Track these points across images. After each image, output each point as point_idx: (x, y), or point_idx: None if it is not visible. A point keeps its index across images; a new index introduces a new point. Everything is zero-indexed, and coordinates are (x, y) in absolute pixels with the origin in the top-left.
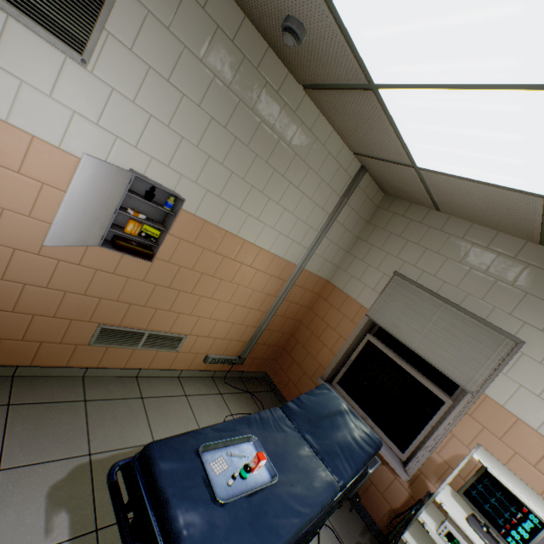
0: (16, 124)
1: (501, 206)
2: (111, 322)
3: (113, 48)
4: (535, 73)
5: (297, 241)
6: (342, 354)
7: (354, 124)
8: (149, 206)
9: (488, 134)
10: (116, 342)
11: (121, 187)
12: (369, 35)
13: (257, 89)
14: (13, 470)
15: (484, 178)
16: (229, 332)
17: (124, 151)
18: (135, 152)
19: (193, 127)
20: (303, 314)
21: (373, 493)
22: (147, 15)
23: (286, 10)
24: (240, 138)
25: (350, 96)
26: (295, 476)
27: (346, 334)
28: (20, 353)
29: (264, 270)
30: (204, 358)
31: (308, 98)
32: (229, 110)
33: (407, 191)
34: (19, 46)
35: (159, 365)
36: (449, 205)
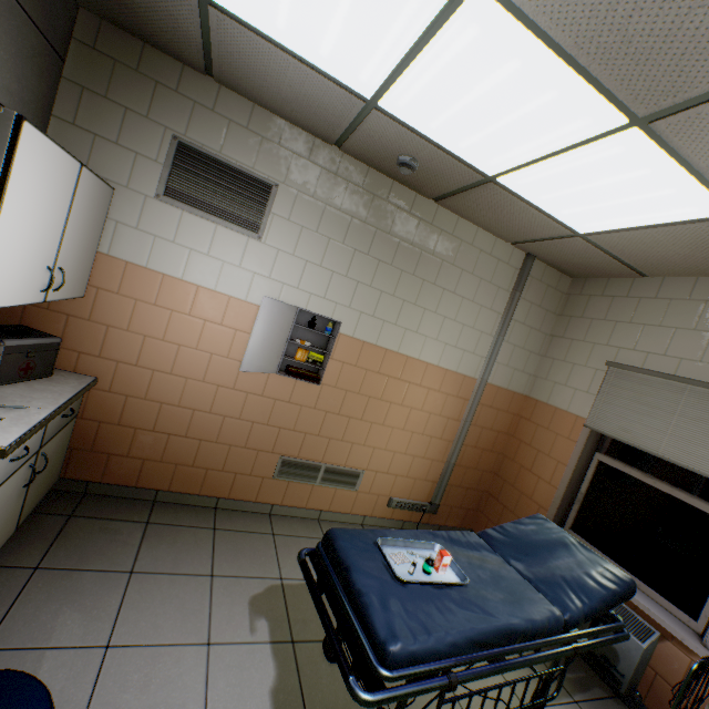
0: (220, 291)
1: (703, 245)
2: (290, 453)
3: (277, 222)
4: (605, 122)
5: (470, 351)
6: (564, 484)
7: (493, 215)
8: (312, 336)
9: (616, 179)
10: (295, 476)
11: (290, 320)
12: (463, 145)
13: (390, 216)
14: (222, 577)
15: (654, 221)
16: (411, 468)
17: (289, 293)
18: (298, 292)
19: (340, 261)
20: (503, 443)
21: (663, 690)
22: (297, 194)
23: (397, 153)
24: (383, 259)
25: (476, 193)
26: (494, 590)
27: (565, 457)
28: (221, 484)
29: (437, 388)
30: (387, 501)
31: (441, 208)
32: (369, 239)
33: (592, 265)
34: (222, 240)
35: (339, 508)
36: (649, 264)
